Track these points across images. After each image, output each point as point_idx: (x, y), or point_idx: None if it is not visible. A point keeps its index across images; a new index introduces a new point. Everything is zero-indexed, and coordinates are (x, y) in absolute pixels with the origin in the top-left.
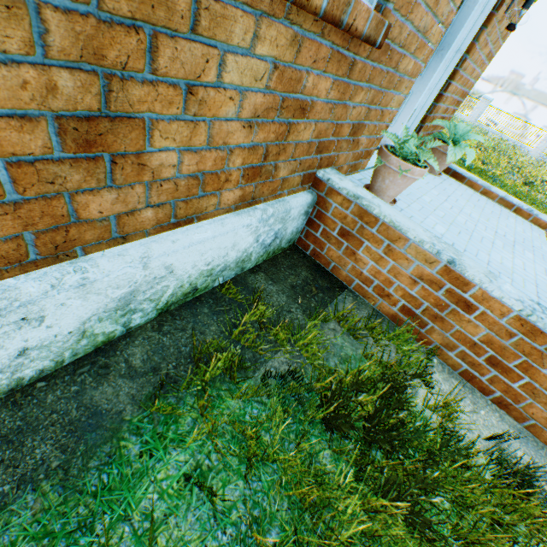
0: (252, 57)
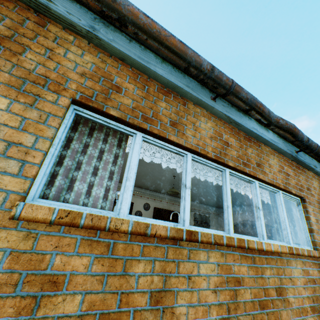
0: (296, 268)
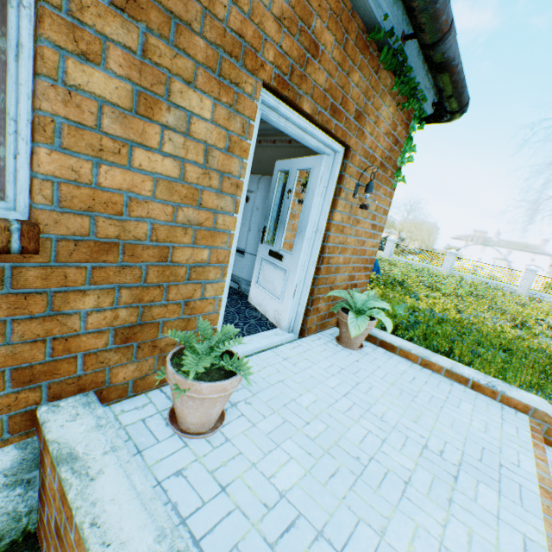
0: None
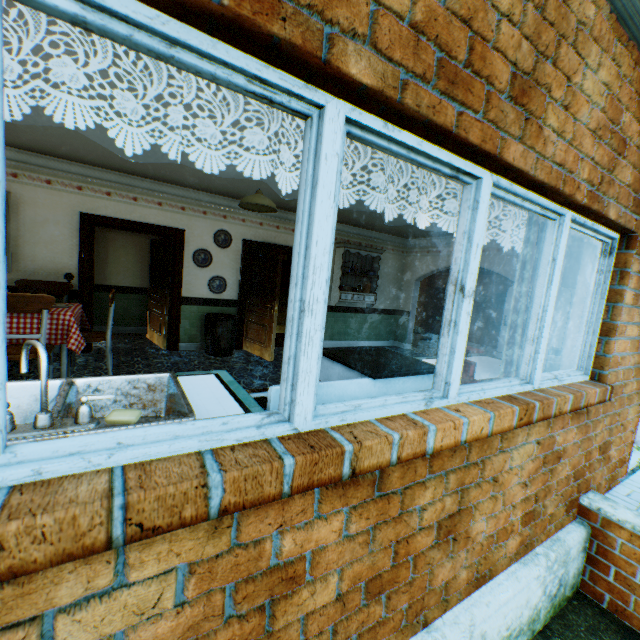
0: (523, 443)
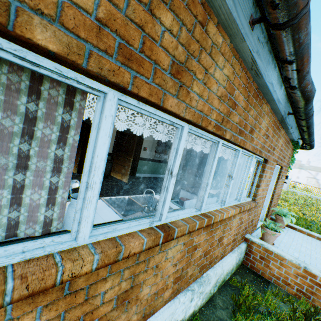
0: (236, 218)
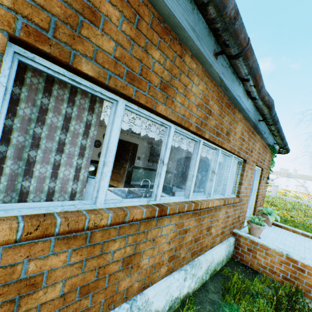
0: (222, 211)
